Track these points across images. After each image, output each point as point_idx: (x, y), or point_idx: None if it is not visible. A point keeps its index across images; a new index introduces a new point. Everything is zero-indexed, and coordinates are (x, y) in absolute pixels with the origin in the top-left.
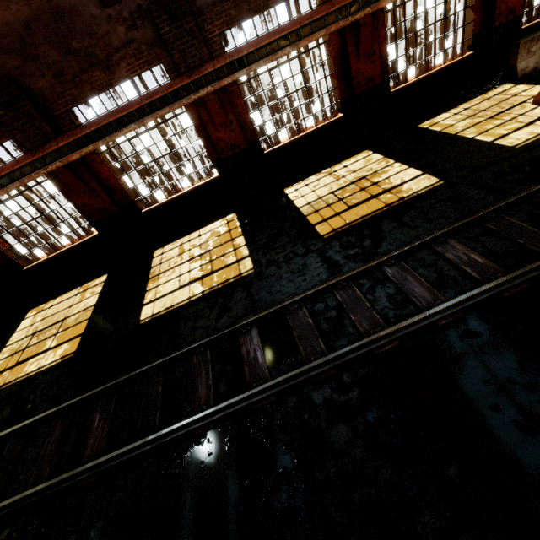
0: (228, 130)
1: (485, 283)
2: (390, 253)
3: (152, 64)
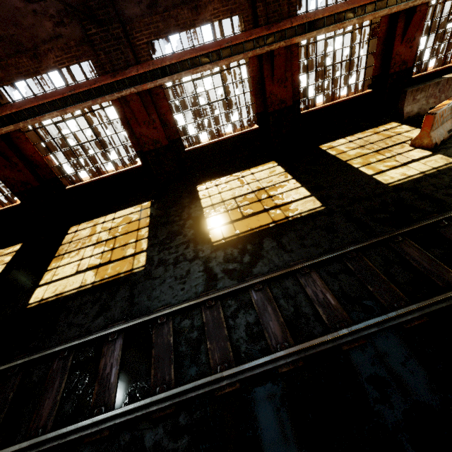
0: (150, 127)
1: (331, 330)
2: (259, 278)
3: (80, 59)
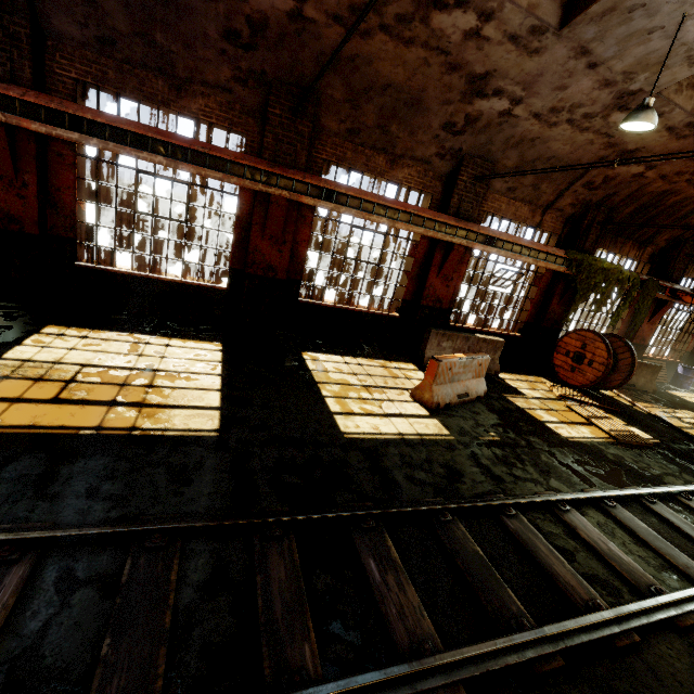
0: (13, 191)
1: None
2: None
3: None
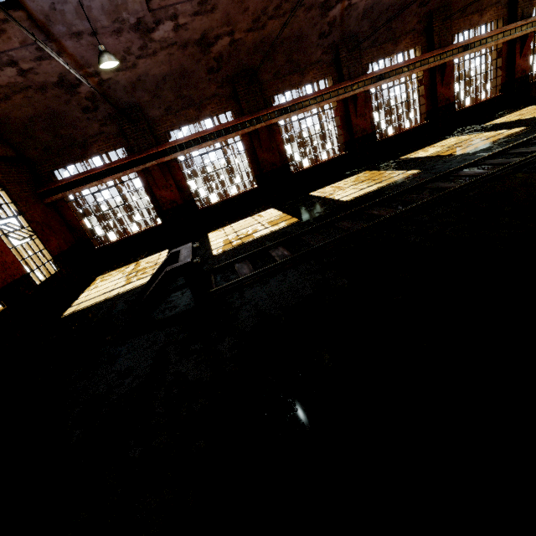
0: (362, 119)
1: None
2: (529, 137)
3: (326, 75)
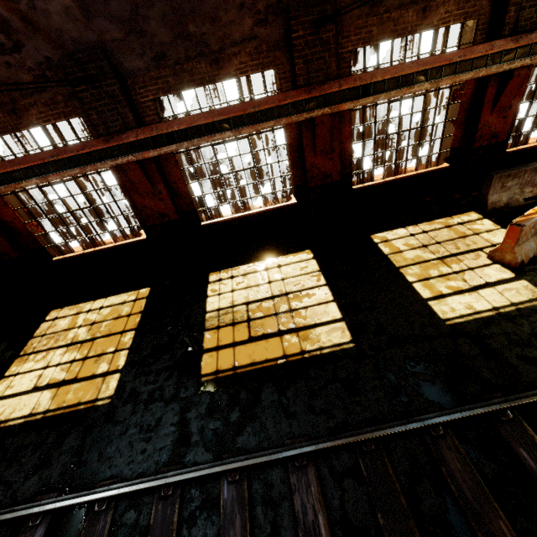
0: (156, 198)
1: None
2: (237, 462)
3: (69, 116)
